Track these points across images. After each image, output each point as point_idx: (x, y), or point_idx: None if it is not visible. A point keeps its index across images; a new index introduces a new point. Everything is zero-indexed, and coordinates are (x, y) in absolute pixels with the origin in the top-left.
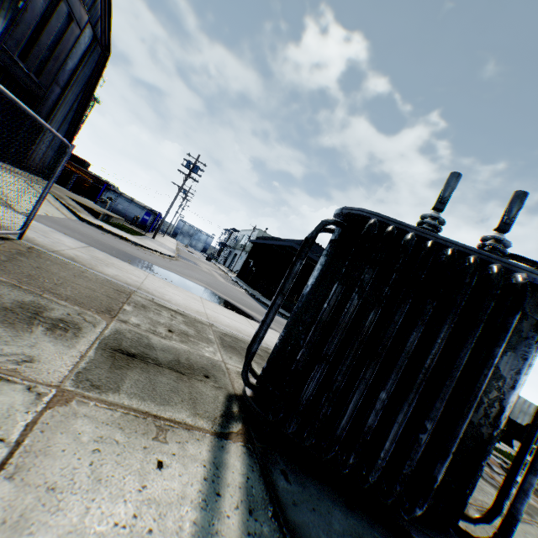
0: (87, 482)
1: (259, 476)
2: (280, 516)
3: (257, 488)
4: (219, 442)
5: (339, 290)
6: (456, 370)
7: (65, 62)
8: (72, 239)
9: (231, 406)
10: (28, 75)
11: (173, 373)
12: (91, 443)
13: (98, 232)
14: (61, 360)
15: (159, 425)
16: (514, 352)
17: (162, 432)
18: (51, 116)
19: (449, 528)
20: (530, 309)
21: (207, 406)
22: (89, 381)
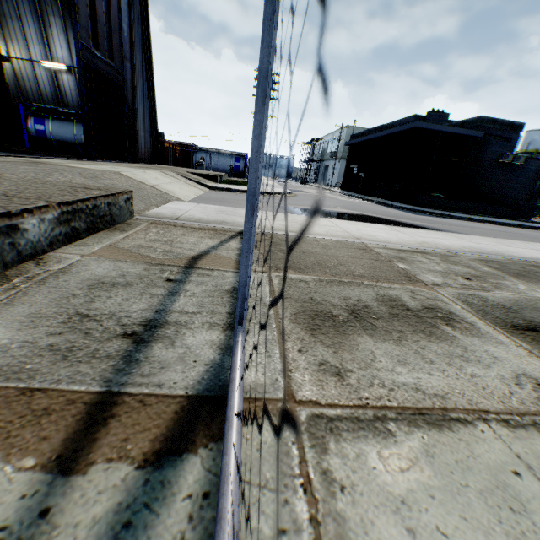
0: None
1: None
2: None
3: None
4: None
5: None
6: None
7: (121, 29)
8: None
9: None
10: (105, 63)
11: None
12: None
13: (233, 195)
14: (537, 367)
15: None
16: None
17: None
18: (135, 98)
19: None
20: None
21: None
22: None
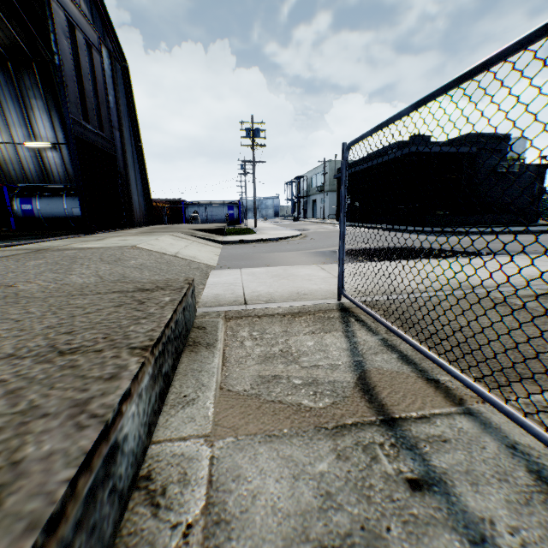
0: None
1: None
2: None
3: None
4: None
5: None
6: None
7: (108, 100)
8: (303, 268)
9: None
10: (96, 134)
11: None
12: None
13: (250, 247)
14: None
15: None
16: None
17: None
18: (126, 164)
19: None
20: None
21: None
22: None
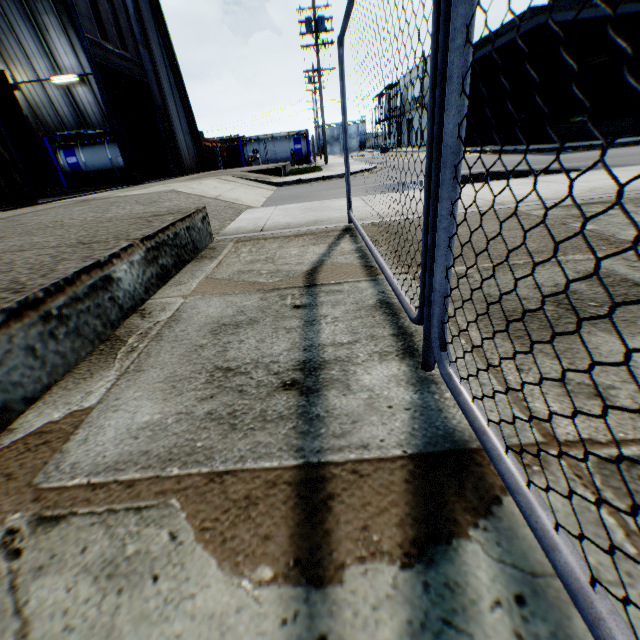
0: None
1: None
2: None
3: None
4: None
5: None
6: None
7: (125, 4)
8: (342, 200)
9: None
10: (120, 57)
11: None
12: None
13: (307, 187)
14: None
15: None
16: None
17: None
18: (163, 94)
19: None
20: None
21: None
22: None
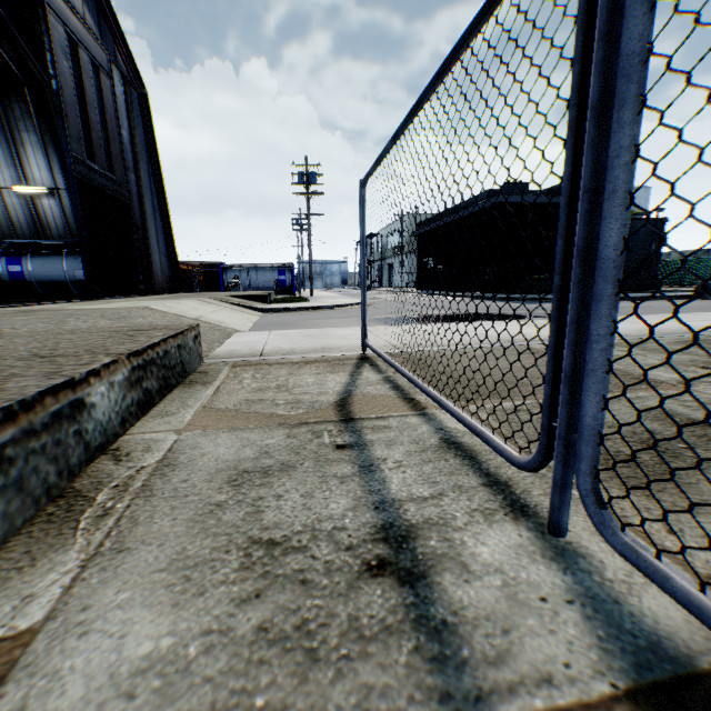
0: None
1: None
2: None
3: None
4: None
5: None
6: None
7: (120, 135)
8: (344, 329)
9: None
10: (105, 177)
11: None
12: None
13: (296, 315)
14: None
15: None
16: None
17: None
18: (144, 215)
19: None
20: None
21: None
22: None
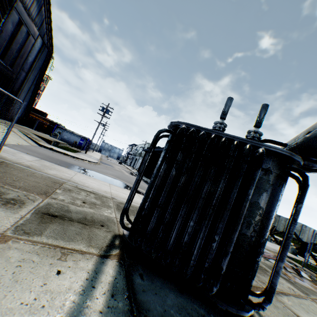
0: (8, 282)
1: (123, 277)
2: (132, 297)
3: (120, 283)
4: (101, 260)
5: (165, 167)
6: (229, 204)
7: (27, 58)
8: (31, 156)
9: (114, 241)
10: (5, 67)
11: (80, 224)
12: (16, 262)
13: (50, 152)
14: (8, 220)
15: (63, 252)
16: (266, 193)
17: (65, 255)
18: (21, 88)
19: (241, 300)
20: (273, 168)
21: (98, 241)
22: (23, 230)
